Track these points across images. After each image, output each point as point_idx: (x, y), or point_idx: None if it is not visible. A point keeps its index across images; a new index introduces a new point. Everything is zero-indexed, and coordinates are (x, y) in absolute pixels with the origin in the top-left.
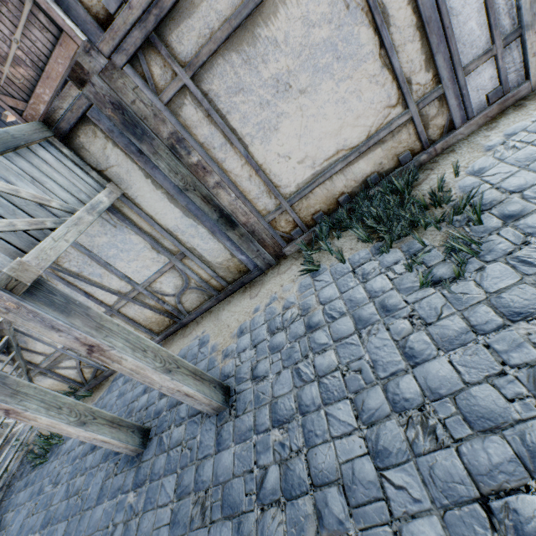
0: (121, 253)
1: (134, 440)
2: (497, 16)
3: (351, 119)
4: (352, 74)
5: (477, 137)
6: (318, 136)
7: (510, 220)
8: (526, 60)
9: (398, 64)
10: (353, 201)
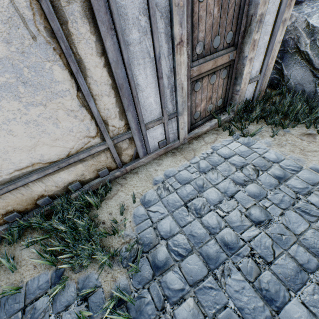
0: None
1: None
2: (165, 101)
3: (48, 139)
4: (46, 103)
5: (151, 168)
6: (3, 148)
7: (158, 273)
8: (178, 130)
9: (95, 109)
10: (55, 202)
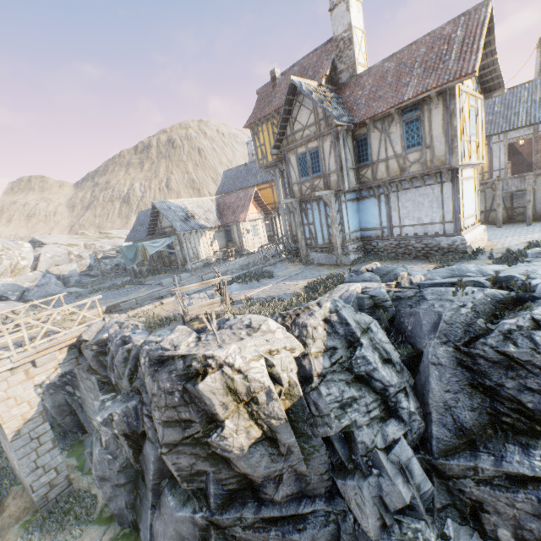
0: (518, 198)
1: (501, 225)
2: None
3: None
4: None
5: None
6: None
7: None
8: None
9: None
10: None
